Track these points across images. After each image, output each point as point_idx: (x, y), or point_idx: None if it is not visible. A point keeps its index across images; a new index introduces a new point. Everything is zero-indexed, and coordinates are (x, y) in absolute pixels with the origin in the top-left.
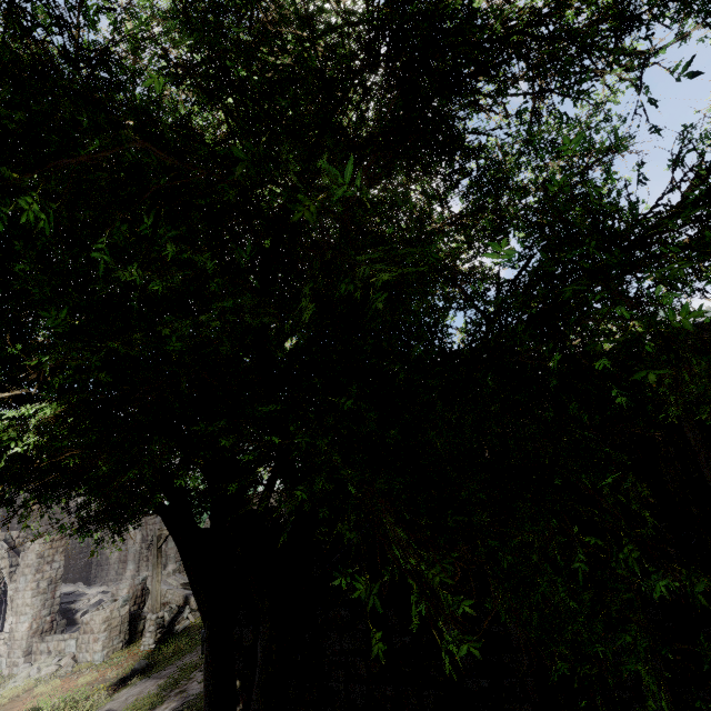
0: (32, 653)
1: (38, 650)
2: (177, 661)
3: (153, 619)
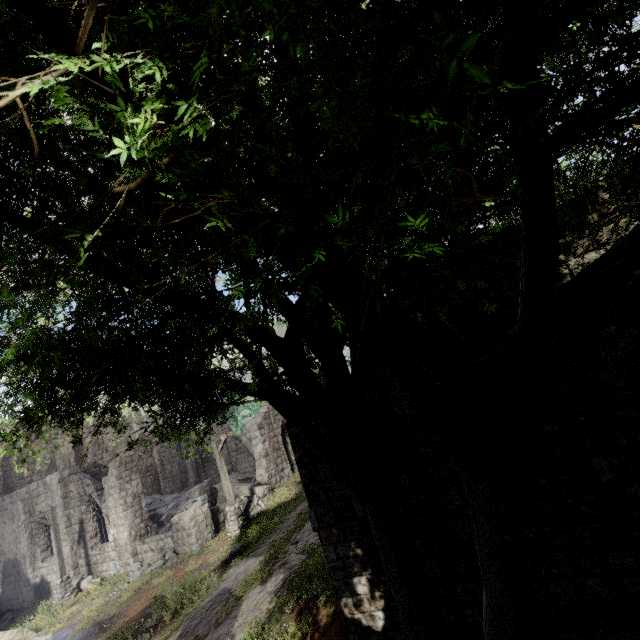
0: (138, 554)
1: (142, 550)
2: (266, 540)
3: (232, 510)
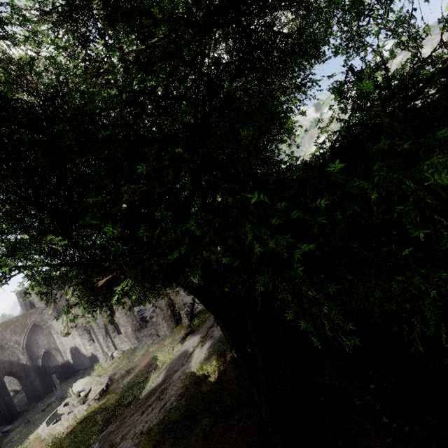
0: (139, 338)
1: (140, 336)
2: (203, 326)
3: (183, 312)
